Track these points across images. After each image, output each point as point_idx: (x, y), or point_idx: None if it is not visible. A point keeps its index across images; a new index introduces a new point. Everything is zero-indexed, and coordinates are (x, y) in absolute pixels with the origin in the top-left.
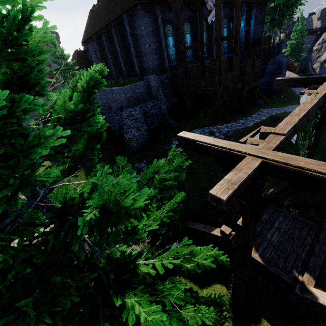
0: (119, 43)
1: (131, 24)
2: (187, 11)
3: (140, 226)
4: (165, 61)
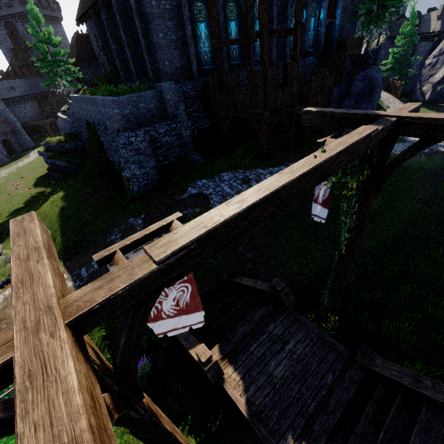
0: (124, 26)
1: None
2: None
3: None
4: (191, 62)
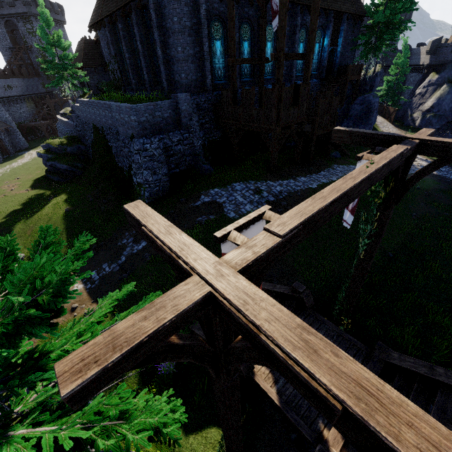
0: (141, 37)
1: (159, 10)
2: (248, 7)
3: (56, 353)
4: (206, 76)
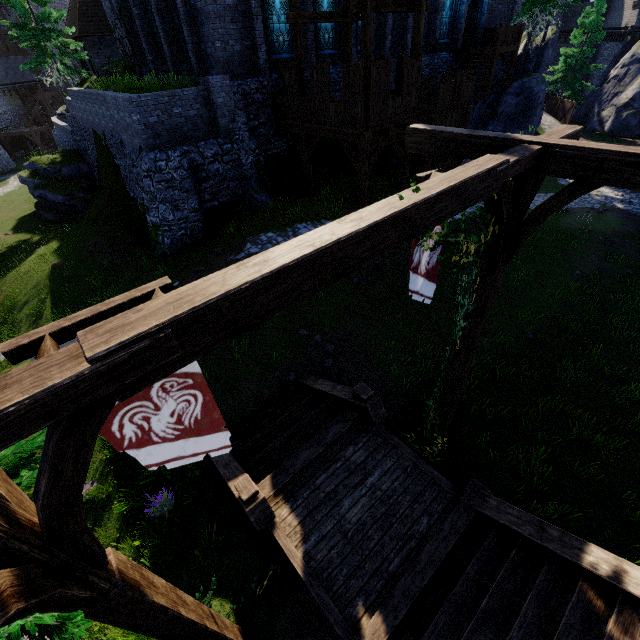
0: None
1: None
2: None
3: None
4: (258, 46)
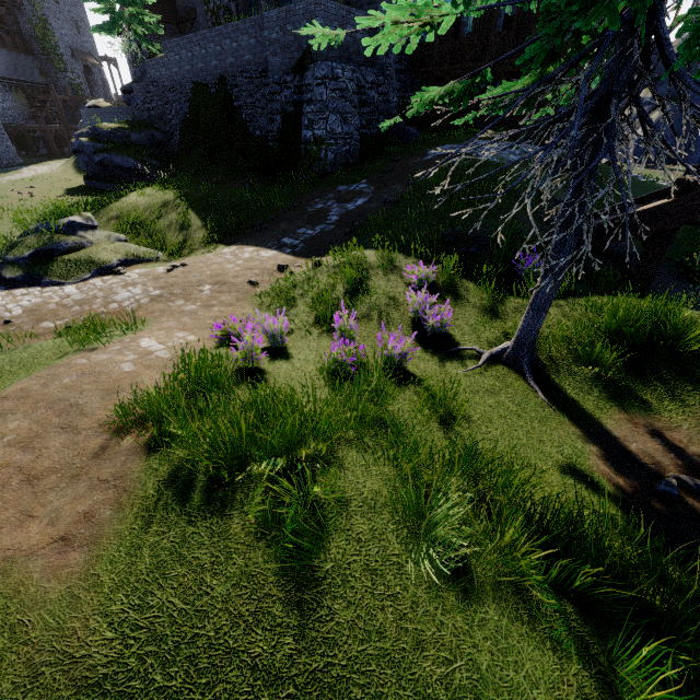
0: None
1: None
2: None
3: None
4: None
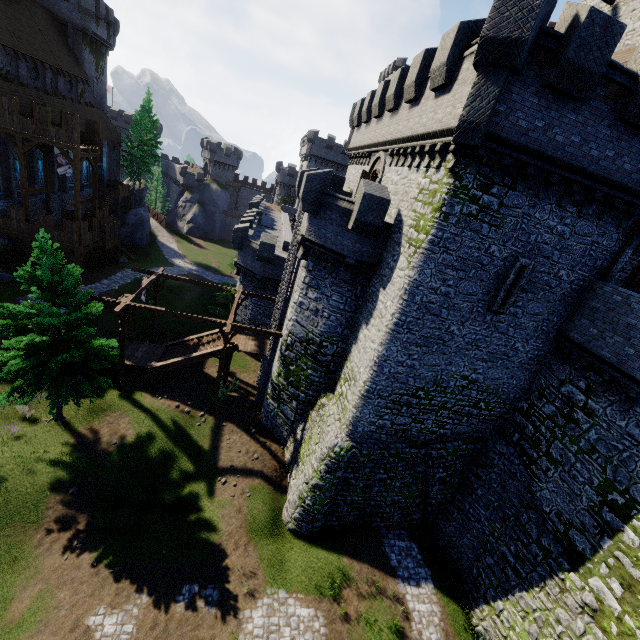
0: None
1: None
2: None
3: None
4: None
